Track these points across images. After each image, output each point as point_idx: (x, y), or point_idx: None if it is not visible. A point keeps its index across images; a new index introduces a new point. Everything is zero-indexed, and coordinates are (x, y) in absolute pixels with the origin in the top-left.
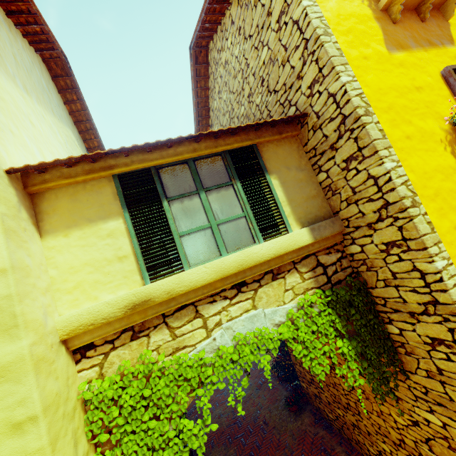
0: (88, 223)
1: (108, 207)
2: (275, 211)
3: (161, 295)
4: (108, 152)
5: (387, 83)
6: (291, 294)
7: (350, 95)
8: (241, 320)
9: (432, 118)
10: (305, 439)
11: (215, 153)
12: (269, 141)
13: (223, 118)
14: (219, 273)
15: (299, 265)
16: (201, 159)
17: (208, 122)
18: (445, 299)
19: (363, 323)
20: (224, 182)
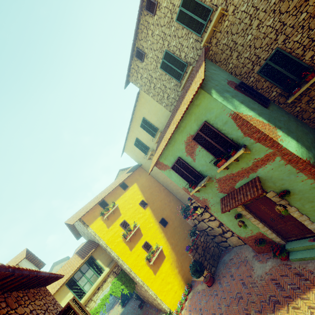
0: (64, 297)
1: (67, 291)
2: (100, 268)
3: (83, 301)
4: (64, 282)
5: (109, 236)
6: (110, 283)
7: (103, 245)
8: (101, 295)
9: (119, 237)
10: (143, 314)
11: (84, 264)
12: (94, 252)
13: (81, 232)
14: (93, 290)
15: (109, 275)
16: (81, 267)
17: (77, 229)
18: (128, 271)
19: (125, 279)
20: (88, 269)
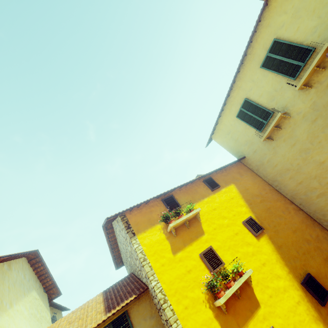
0: None
1: None
2: None
3: None
4: None
5: (174, 275)
6: None
7: (156, 293)
8: None
9: (197, 288)
10: None
11: (104, 326)
12: (134, 303)
13: (123, 254)
14: None
15: None
16: None
17: (118, 249)
18: None
19: None
20: None
